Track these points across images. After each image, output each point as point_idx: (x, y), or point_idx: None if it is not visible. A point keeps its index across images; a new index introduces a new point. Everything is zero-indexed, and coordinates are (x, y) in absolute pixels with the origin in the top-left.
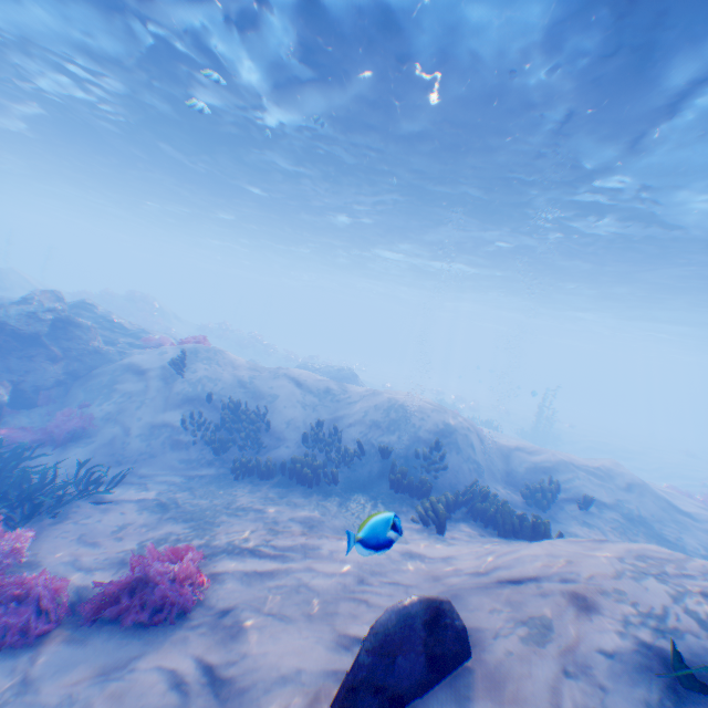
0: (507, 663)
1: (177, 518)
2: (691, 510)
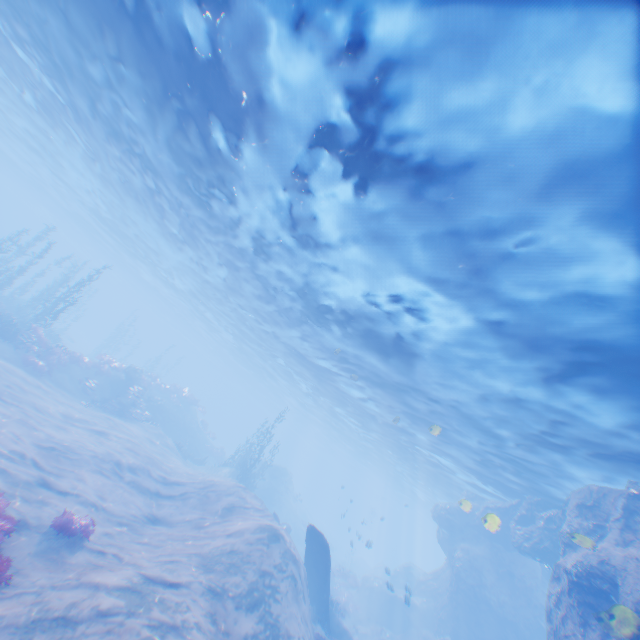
0: None
1: None
2: None
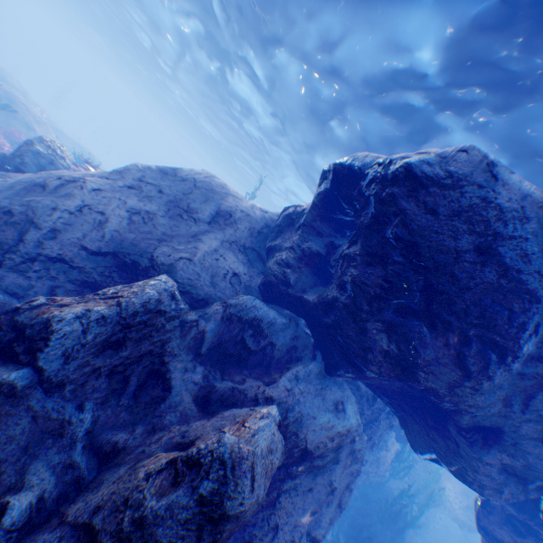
0: None
1: None
2: None
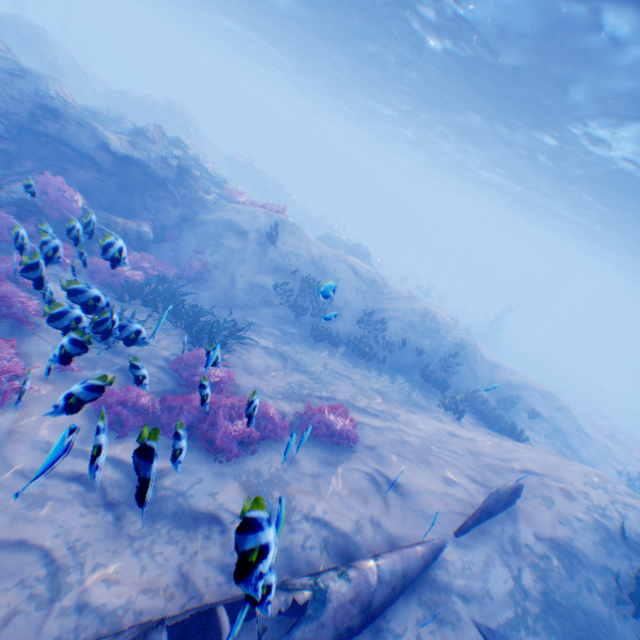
0: (531, 510)
1: (297, 368)
2: (589, 432)
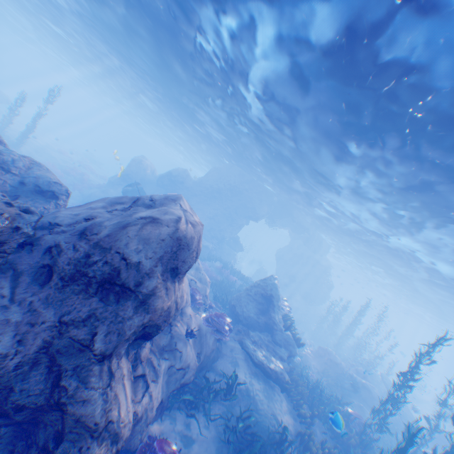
0: None
1: None
2: None
